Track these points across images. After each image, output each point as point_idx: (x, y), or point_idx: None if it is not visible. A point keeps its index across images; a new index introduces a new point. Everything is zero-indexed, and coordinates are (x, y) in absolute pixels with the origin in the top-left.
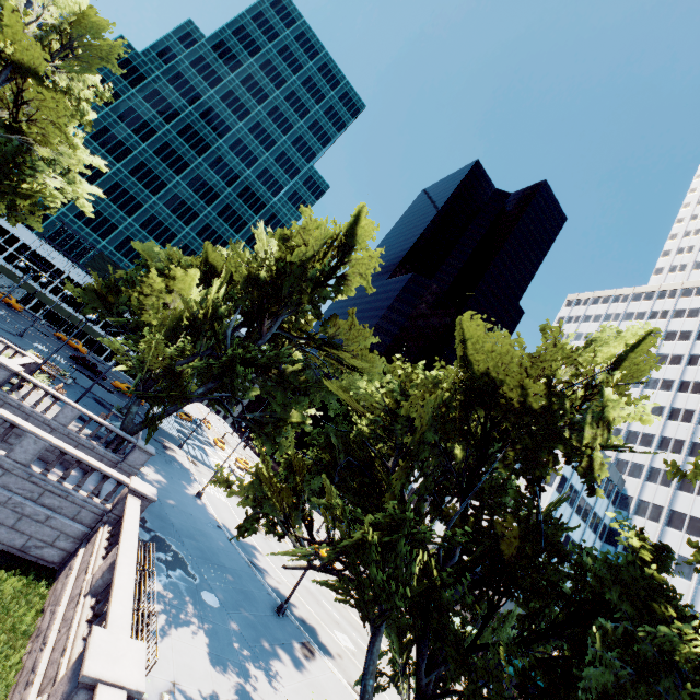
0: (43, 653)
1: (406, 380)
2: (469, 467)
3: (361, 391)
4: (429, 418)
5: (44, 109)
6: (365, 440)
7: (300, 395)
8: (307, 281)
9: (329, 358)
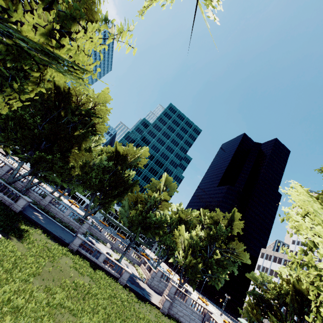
0: None
1: (279, 287)
2: (299, 309)
3: (270, 291)
4: (290, 300)
5: (165, 205)
6: (269, 299)
7: (225, 268)
8: (223, 232)
9: (232, 255)
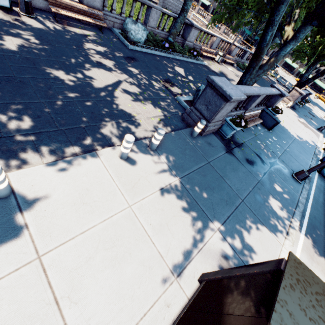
0: (196, 20)
1: None
2: None
3: None
4: None
5: None
6: None
7: None
8: None
9: None
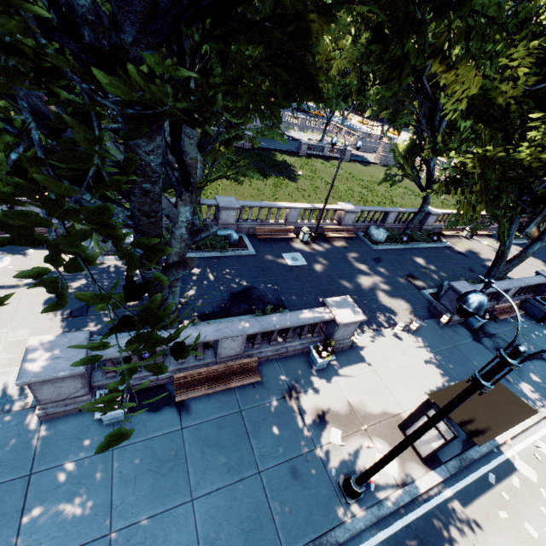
0: None
1: None
2: None
3: None
4: None
5: None
6: None
7: None
8: None
9: None
